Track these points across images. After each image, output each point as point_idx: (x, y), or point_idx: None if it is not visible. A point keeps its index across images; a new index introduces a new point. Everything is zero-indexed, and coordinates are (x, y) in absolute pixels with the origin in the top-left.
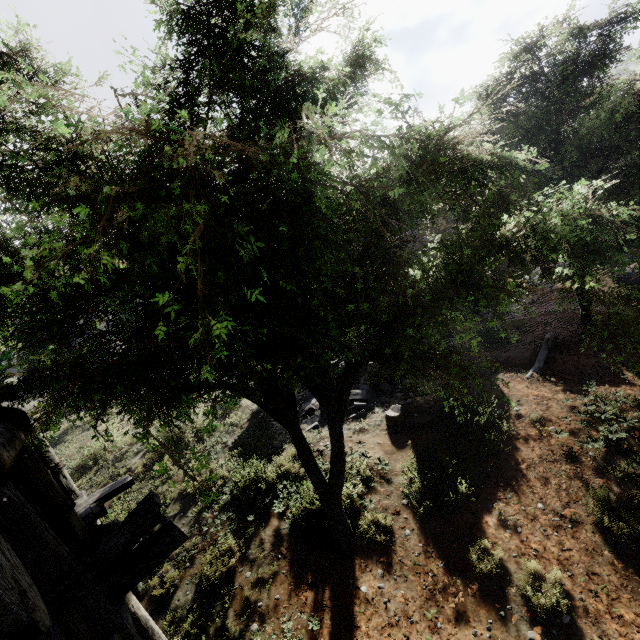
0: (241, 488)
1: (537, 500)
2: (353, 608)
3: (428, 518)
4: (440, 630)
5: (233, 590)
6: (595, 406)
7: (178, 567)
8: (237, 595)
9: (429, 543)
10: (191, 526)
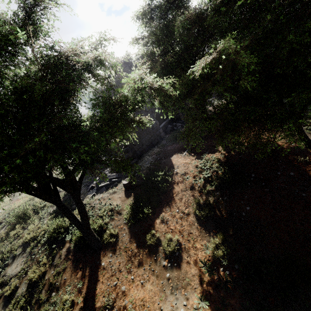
0: (51, 233)
1: (177, 208)
2: (98, 273)
3: (133, 226)
4: (131, 271)
5: (44, 281)
6: (203, 164)
7: (19, 278)
8: (47, 283)
9: (132, 237)
10: (27, 257)
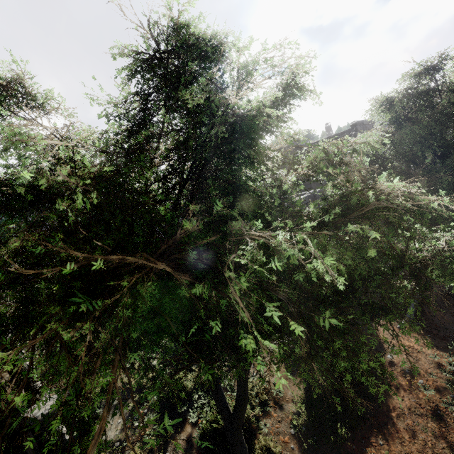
0: (166, 392)
1: (405, 453)
2: None
3: (311, 452)
4: None
5: None
6: None
7: None
8: None
9: None
10: (126, 418)
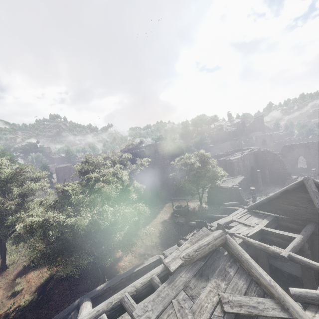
0: None
1: (44, 271)
2: None
3: (23, 268)
4: None
5: None
6: None
7: None
8: None
9: (17, 273)
10: None
